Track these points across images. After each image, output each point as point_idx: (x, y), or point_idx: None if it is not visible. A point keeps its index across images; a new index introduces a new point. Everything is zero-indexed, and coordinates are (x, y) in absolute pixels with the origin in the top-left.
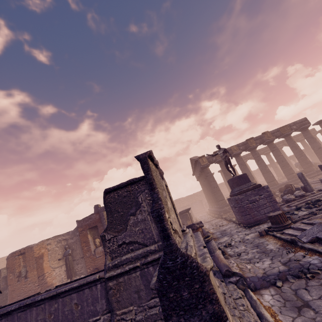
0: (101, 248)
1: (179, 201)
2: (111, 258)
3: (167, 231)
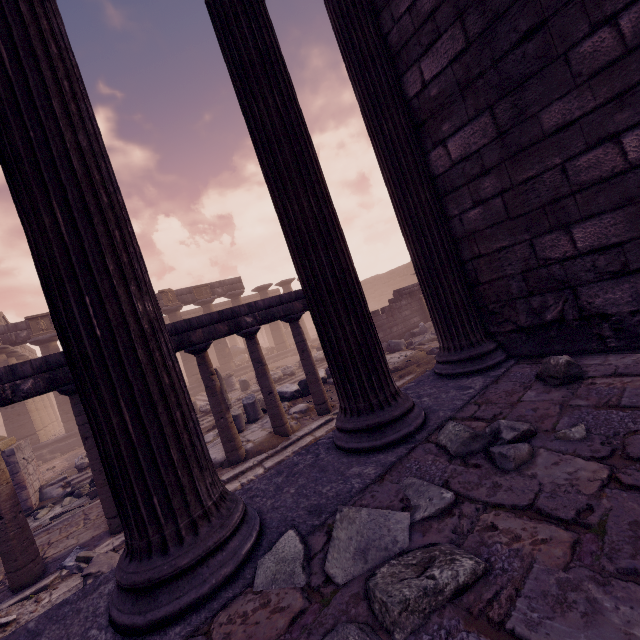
0: None
1: None
2: None
3: None
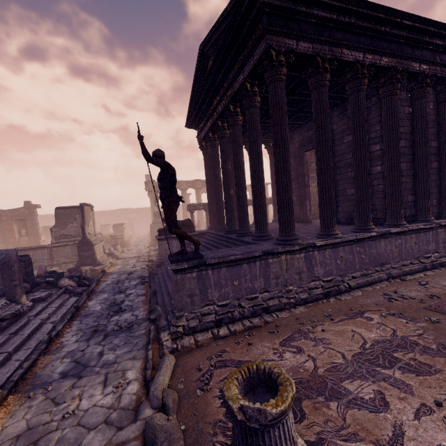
0: (27, 238)
1: (126, 211)
2: (55, 240)
3: (85, 232)
